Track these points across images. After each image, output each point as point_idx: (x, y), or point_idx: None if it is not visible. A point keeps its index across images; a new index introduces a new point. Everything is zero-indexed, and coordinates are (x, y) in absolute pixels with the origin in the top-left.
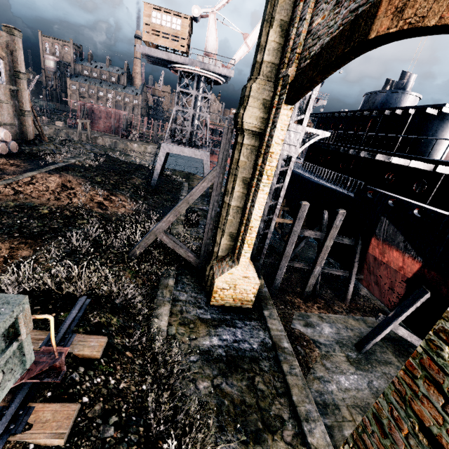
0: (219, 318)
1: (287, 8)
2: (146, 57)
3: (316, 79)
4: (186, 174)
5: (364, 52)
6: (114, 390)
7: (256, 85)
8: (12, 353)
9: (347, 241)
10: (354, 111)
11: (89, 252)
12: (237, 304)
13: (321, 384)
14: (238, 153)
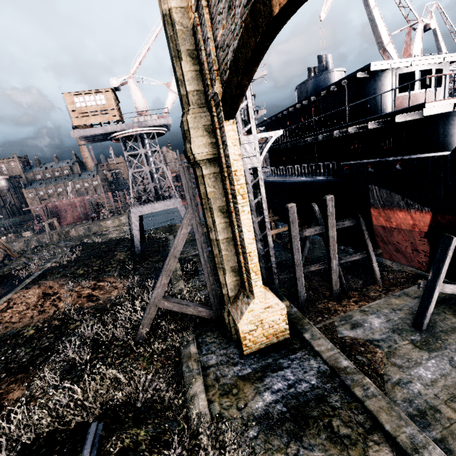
0: (261, 366)
1: (188, 38)
2: (85, 139)
3: (243, 83)
4: (168, 227)
5: (276, 33)
6: None
7: (191, 116)
8: None
9: (348, 223)
10: (294, 105)
11: (91, 358)
12: (272, 340)
13: (403, 388)
14: (203, 187)
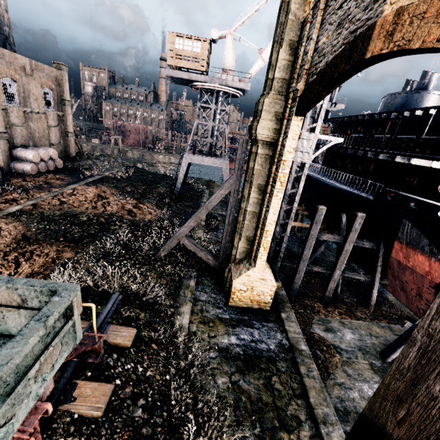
0: (237, 318)
1: (295, 29)
2: (170, 79)
3: (322, 93)
4: (207, 181)
5: (364, 68)
6: (142, 377)
7: (268, 100)
8: (67, 329)
9: (368, 245)
10: (372, 114)
11: (120, 255)
12: (255, 305)
13: (342, 390)
14: (253, 162)
